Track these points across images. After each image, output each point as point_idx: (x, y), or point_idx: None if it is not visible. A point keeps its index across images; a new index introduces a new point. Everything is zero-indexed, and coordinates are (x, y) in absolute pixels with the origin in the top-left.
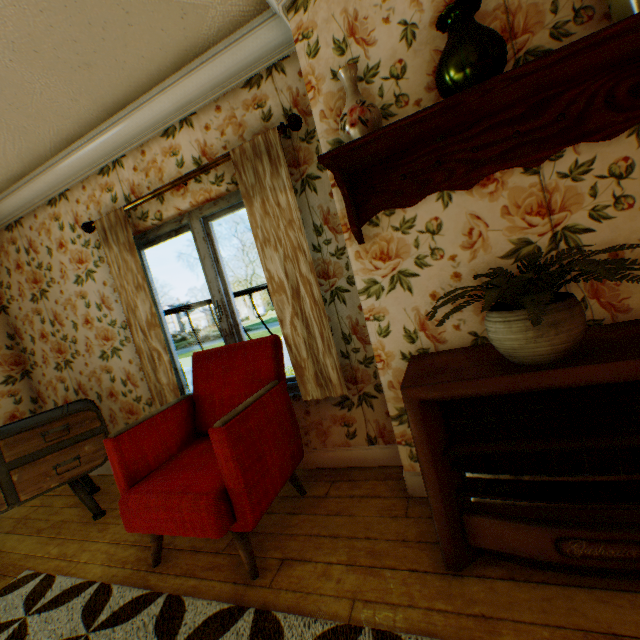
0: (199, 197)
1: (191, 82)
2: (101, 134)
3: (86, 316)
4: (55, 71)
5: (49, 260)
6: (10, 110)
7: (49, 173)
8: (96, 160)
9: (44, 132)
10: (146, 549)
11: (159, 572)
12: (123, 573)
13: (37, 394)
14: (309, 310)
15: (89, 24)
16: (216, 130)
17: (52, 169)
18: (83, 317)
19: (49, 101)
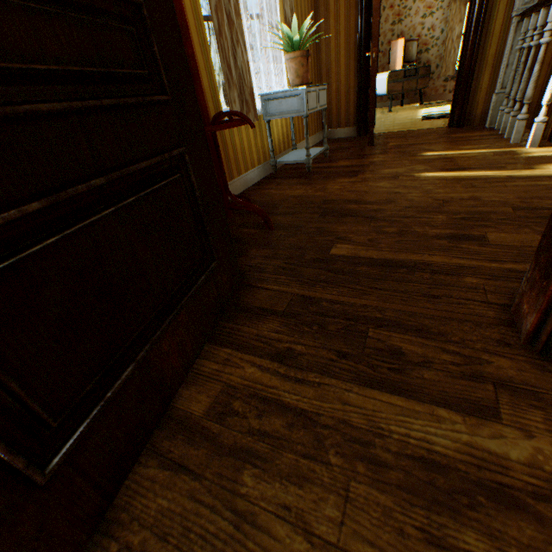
0: None
1: None
2: None
3: (418, 34)
4: None
5: (411, 6)
6: None
7: None
8: None
9: None
10: None
11: None
12: None
13: None
14: None
15: None
16: None
17: None
18: (416, 35)
19: None
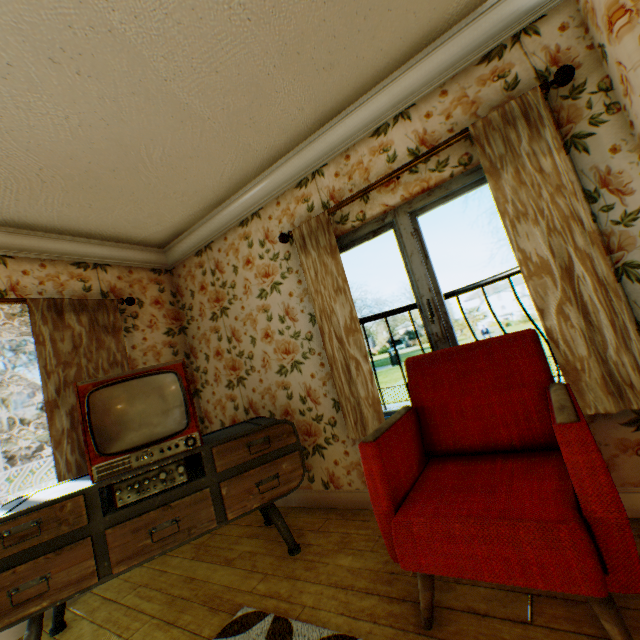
0: (413, 188)
1: (416, 73)
2: (307, 146)
3: (266, 330)
4: (302, 76)
5: (233, 278)
6: (247, 125)
7: (247, 194)
8: (296, 174)
9: (260, 149)
10: (392, 601)
11: (441, 639)
12: (381, 631)
13: (203, 414)
14: (589, 292)
15: (355, 14)
16: (439, 115)
17: (251, 190)
18: (262, 331)
19: (281, 112)
